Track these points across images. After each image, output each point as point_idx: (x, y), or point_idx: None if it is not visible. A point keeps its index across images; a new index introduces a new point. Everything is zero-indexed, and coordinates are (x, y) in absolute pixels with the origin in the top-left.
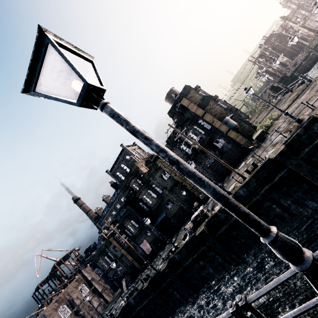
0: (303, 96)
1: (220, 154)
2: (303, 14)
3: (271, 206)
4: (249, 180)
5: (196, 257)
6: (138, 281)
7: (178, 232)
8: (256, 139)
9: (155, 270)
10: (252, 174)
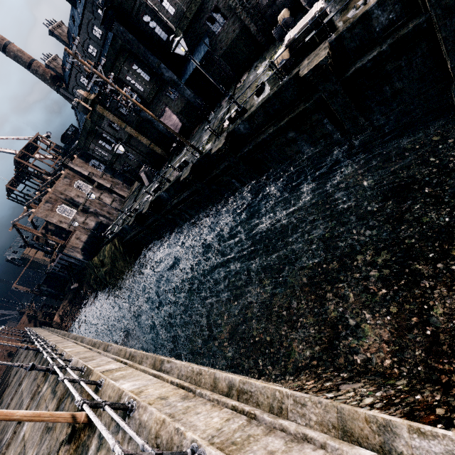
0: None
1: None
2: None
3: None
4: None
5: (285, 124)
6: (166, 171)
7: (234, 89)
8: None
9: (200, 153)
10: None
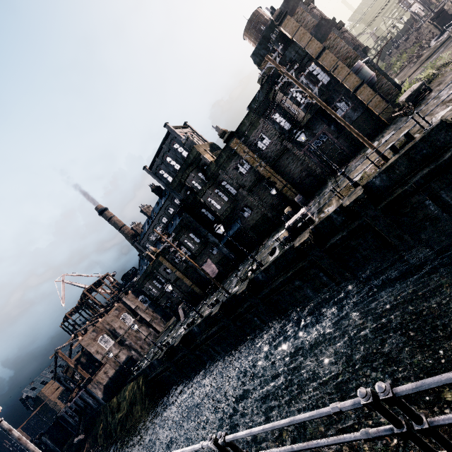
0: None
1: (337, 131)
2: None
3: (423, 202)
4: (395, 161)
5: (291, 275)
6: (201, 308)
7: (258, 249)
8: (406, 100)
9: (229, 293)
10: (402, 151)
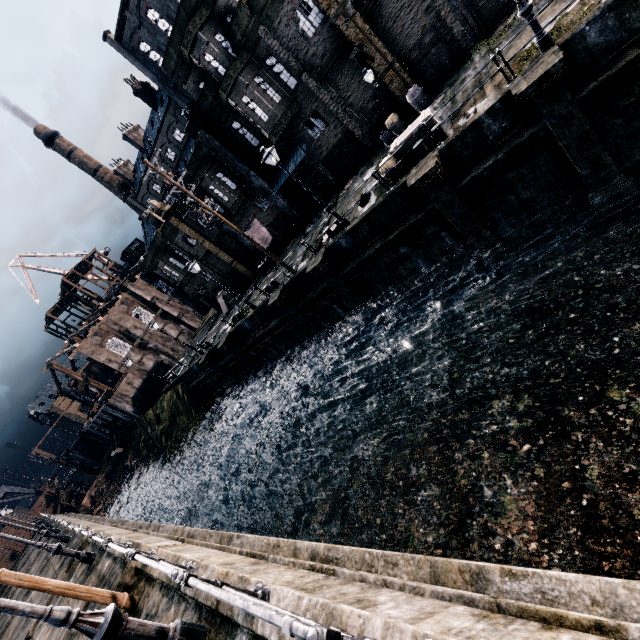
0: None
1: None
2: None
3: None
4: None
5: (395, 238)
6: (250, 295)
7: (337, 198)
8: None
9: (293, 272)
10: None
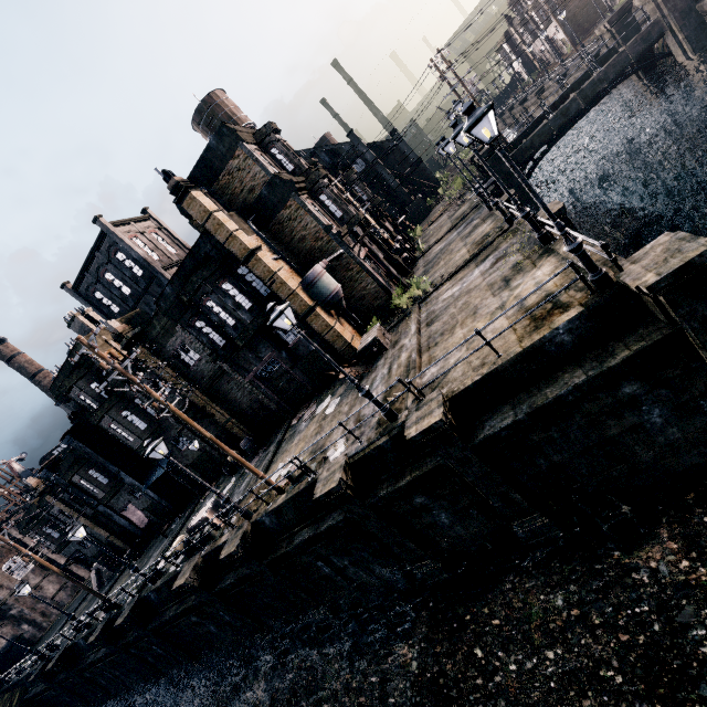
0: (479, 270)
1: (292, 360)
2: None
3: (315, 563)
4: (283, 503)
5: (182, 612)
6: (114, 584)
7: (198, 502)
8: (359, 355)
9: (116, 608)
10: (289, 494)
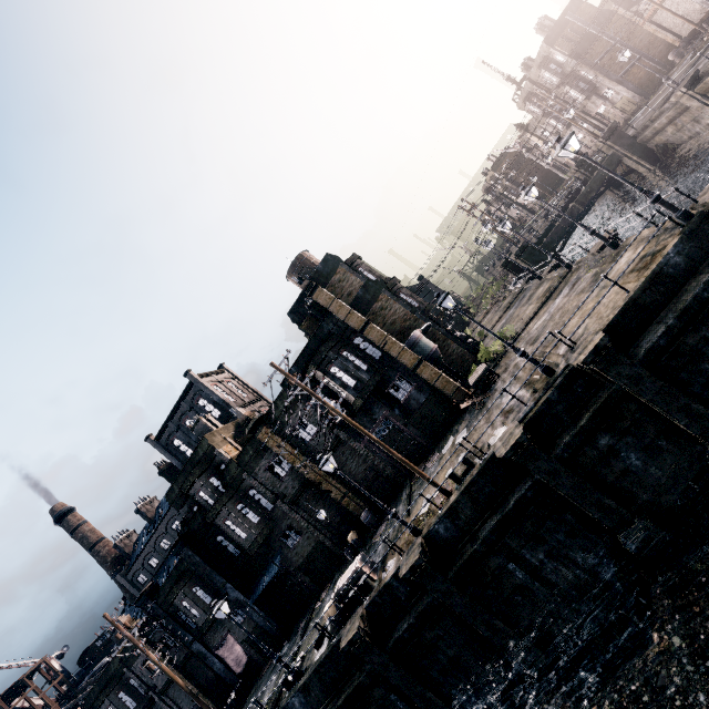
0: (559, 298)
1: (404, 416)
2: (553, 125)
3: (505, 566)
4: (456, 500)
5: (343, 703)
6: None
7: (312, 610)
8: (474, 387)
9: None
10: (462, 486)
